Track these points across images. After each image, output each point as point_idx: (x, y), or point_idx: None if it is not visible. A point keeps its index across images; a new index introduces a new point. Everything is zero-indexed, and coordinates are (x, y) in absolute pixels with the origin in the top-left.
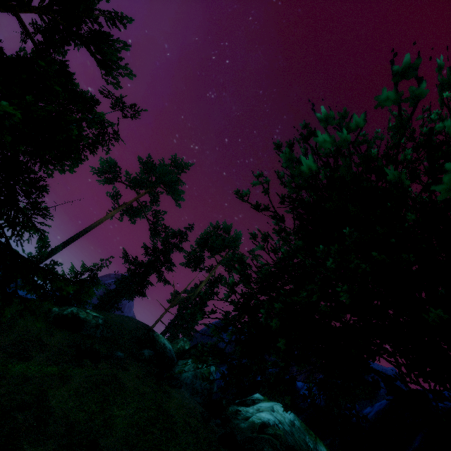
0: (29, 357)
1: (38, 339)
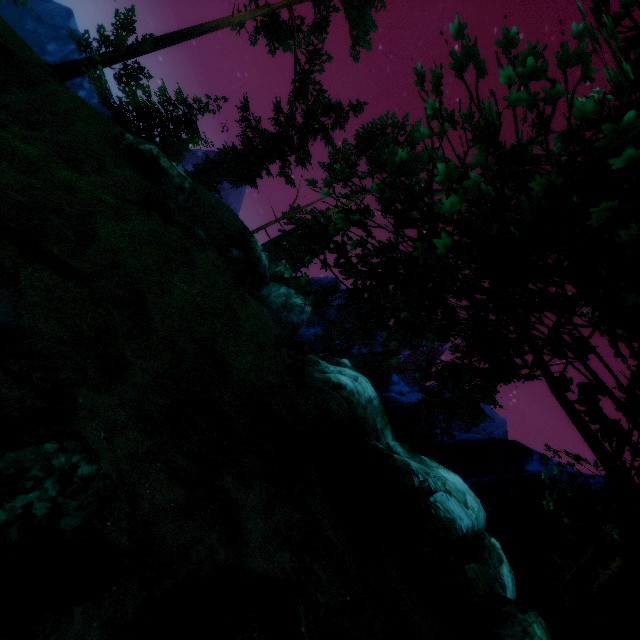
0: (82, 171)
1: (99, 159)
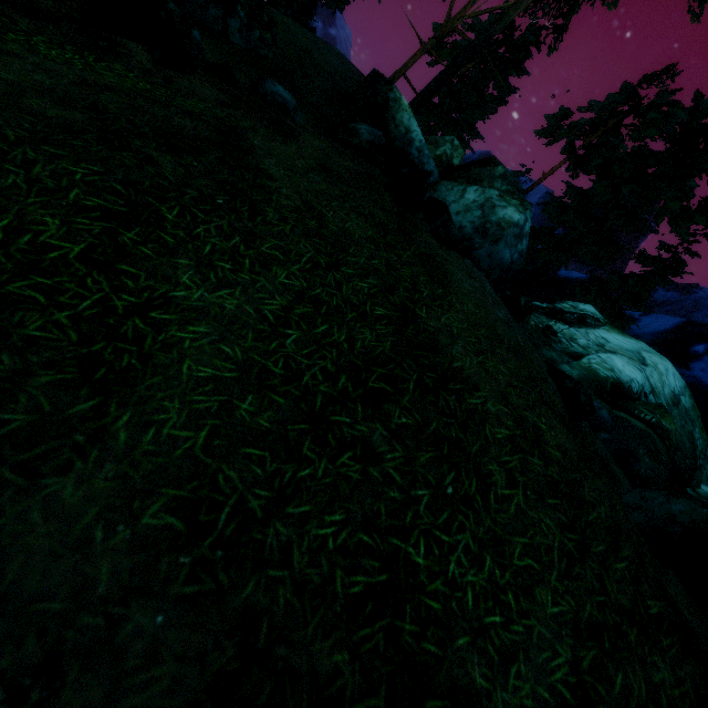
0: None
1: None
